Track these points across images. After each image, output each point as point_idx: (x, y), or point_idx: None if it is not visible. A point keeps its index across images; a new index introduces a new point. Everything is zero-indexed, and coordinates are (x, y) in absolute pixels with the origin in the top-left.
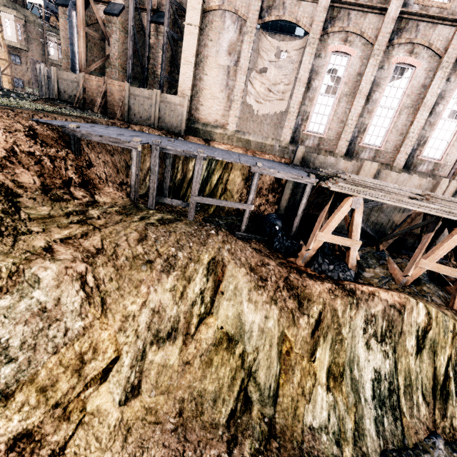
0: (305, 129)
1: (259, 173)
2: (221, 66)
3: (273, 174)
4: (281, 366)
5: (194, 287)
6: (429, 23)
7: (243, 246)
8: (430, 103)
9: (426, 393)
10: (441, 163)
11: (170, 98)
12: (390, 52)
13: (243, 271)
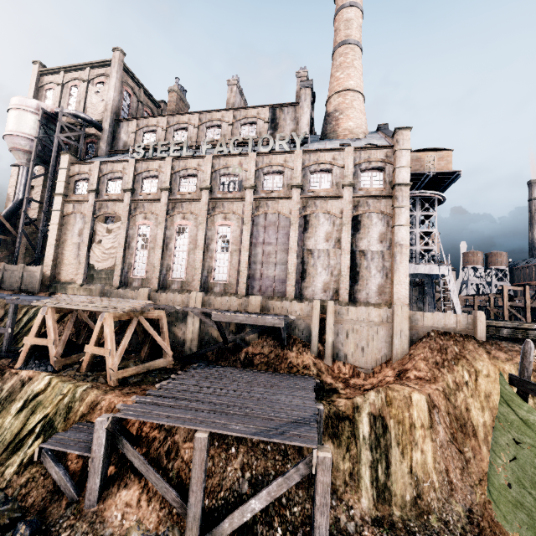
0: (131, 275)
1: (13, 304)
2: (74, 243)
3: (22, 303)
4: None
5: None
6: (188, 202)
7: None
8: (201, 244)
9: (2, 446)
10: (228, 283)
11: (31, 268)
12: (172, 220)
13: None
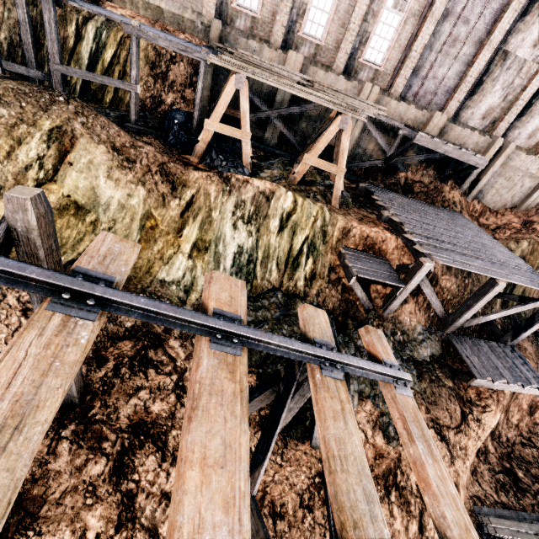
0: (234, 1)
1: (137, 38)
2: None
3: (155, 41)
4: (142, 238)
5: (28, 151)
6: None
7: (107, 122)
8: None
9: (280, 263)
10: (381, 71)
11: None
12: None
13: (103, 148)
